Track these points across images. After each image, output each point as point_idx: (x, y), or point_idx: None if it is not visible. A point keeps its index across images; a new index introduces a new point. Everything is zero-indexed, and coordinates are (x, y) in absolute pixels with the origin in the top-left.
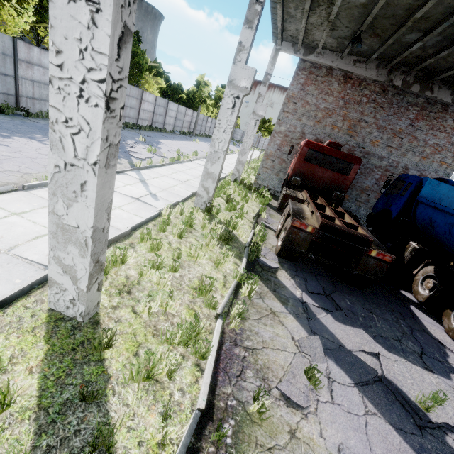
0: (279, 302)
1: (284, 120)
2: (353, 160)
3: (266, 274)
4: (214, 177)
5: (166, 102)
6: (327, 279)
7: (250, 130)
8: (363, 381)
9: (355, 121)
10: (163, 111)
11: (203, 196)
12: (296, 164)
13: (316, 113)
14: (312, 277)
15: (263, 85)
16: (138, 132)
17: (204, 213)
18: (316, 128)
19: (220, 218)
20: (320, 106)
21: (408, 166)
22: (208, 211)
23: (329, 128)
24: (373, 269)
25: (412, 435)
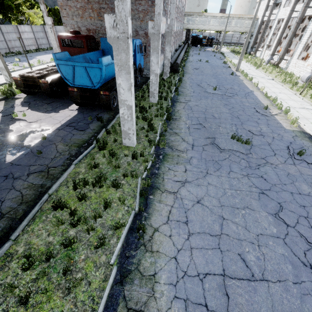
0: (3, 106)
1: (66, 23)
2: (81, 38)
3: (10, 100)
4: (4, 69)
5: (42, 27)
6: (45, 98)
7: (51, 35)
8: (5, 115)
9: (98, 10)
10: (43, 34)
11: (8, 79)
12: (61, 50)
13: (78, 12)
14: (37, 98)
15: (41, 4)
16: (23, 55)
17: (3, 86)
18: (83, 22)
19: (1, 86)
20: (77, 6)
21: (137, 29)
22: (10, 85)
23: (89, 19)
24: (46, 88)
25: (5, 121)
